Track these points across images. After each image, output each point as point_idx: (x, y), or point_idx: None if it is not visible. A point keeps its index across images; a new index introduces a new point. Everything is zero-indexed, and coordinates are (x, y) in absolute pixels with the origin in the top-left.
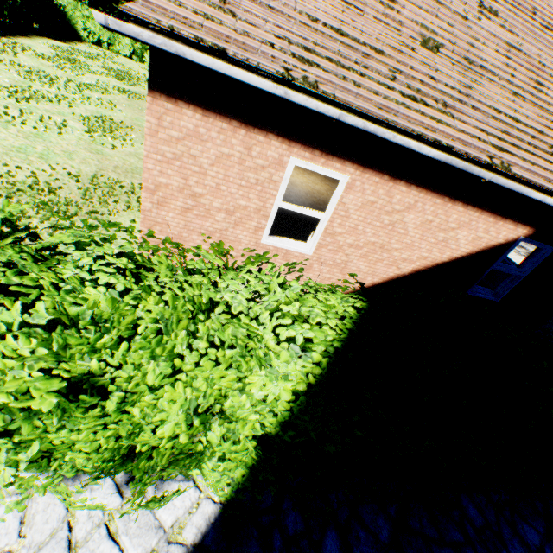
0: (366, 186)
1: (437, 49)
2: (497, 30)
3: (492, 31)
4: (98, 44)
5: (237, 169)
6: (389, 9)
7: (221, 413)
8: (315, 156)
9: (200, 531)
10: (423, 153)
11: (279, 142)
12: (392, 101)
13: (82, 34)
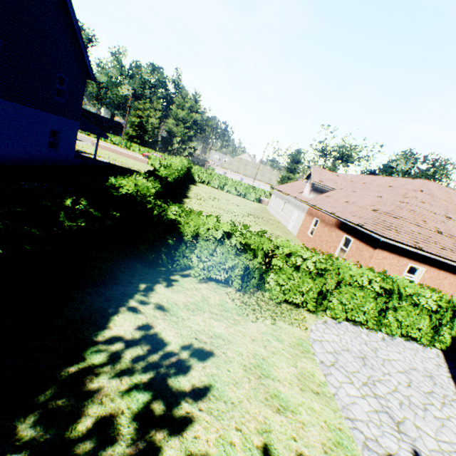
0: (430, 271)
1: (441, 233)
2: (453, 224)
3: (452, 224)
4: (201, 182)
5: (393, 266)
6: (425, 224)
7: (451, 318)
8: (416, 263)
9: (442, 356)
10: (451, 264)
11: (406, 259)
12: (438, 250)
13: (196, 179)
